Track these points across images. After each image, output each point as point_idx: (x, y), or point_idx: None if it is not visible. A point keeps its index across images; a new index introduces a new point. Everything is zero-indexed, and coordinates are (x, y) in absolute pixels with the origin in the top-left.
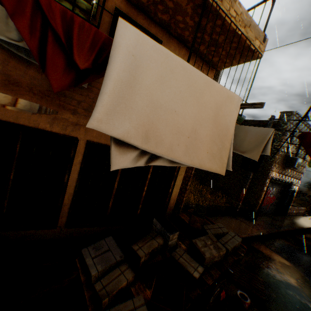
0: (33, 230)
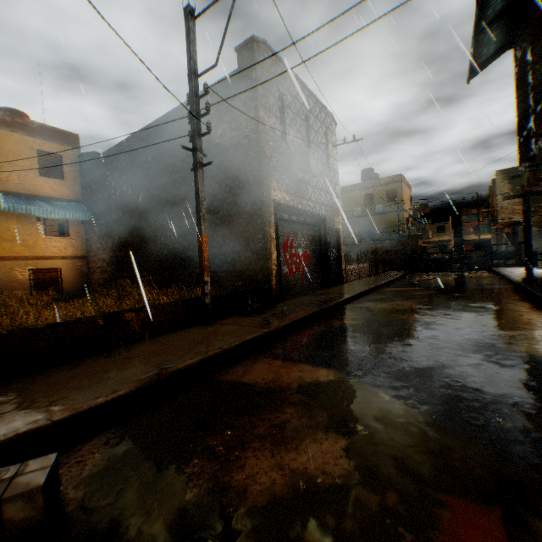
0: None
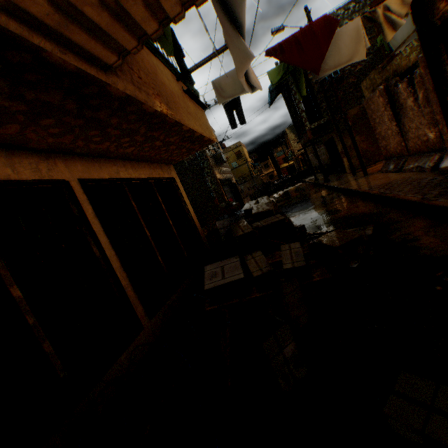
0: (123, 354)
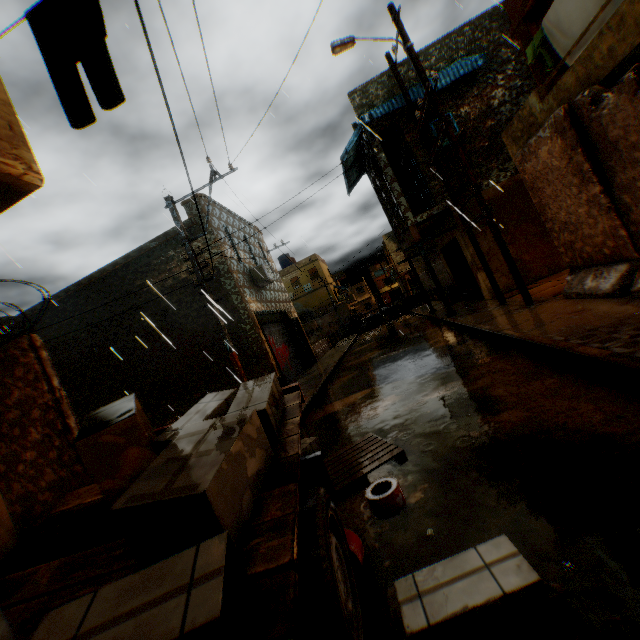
0: None
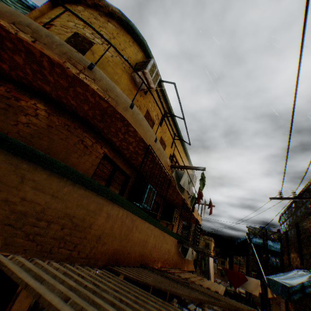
0: None
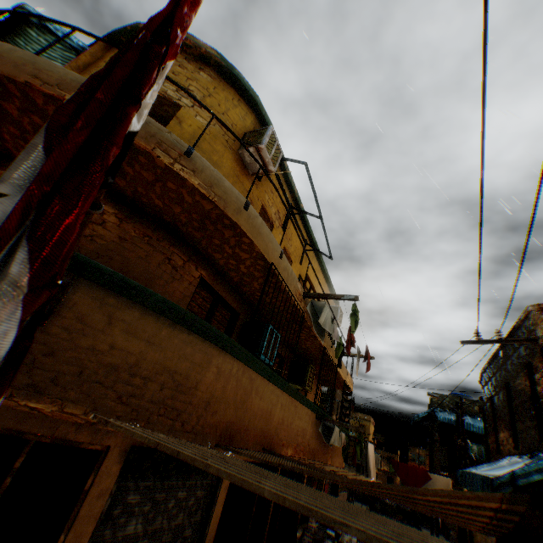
0: None
